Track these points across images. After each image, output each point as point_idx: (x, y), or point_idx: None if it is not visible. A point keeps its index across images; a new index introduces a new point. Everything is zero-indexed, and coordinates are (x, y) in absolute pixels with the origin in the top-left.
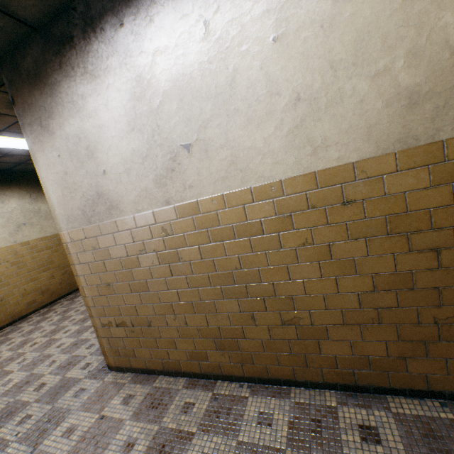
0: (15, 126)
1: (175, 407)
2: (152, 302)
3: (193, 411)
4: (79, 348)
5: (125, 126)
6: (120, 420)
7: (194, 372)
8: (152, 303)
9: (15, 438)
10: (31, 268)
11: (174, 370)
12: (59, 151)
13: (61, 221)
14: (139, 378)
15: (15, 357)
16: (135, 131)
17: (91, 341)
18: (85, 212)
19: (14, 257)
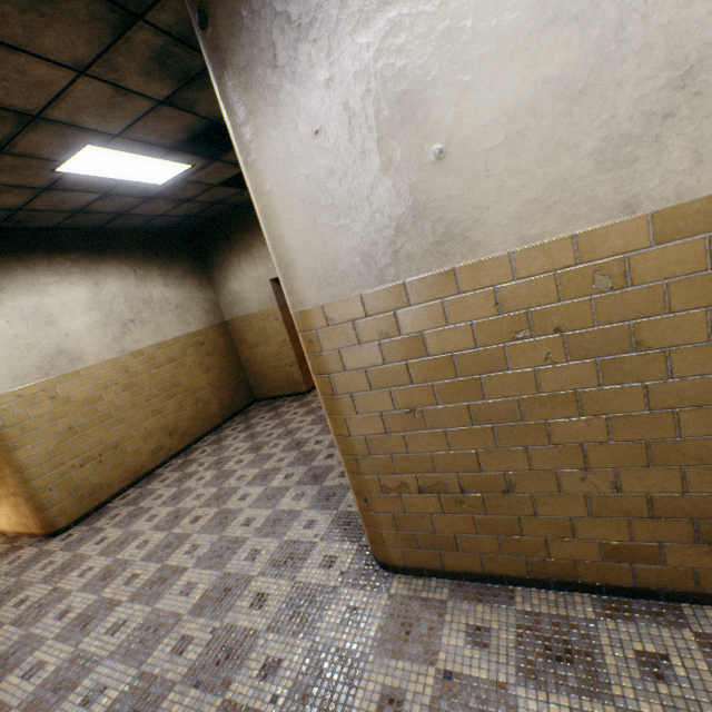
0: (141, 125)
1: (618, 662)
2: (525, 444)
3: (677, 674)
4: (289, 528)
5: (530, 16)
6: (496, 684)
7: (610, 585)
8: (525, 447)
9: (276, 709)
10: (150, 394)
11: (556, 579)
12: (316, 121)
13: (305, 285)
14: (468, 591)
15: (176, 543)
16: (558, 25)
17: (306, 515)
18: (371, 258)
19: (125, 377)
